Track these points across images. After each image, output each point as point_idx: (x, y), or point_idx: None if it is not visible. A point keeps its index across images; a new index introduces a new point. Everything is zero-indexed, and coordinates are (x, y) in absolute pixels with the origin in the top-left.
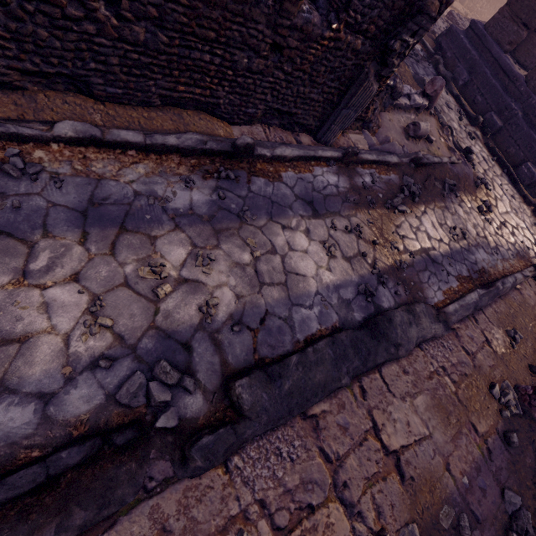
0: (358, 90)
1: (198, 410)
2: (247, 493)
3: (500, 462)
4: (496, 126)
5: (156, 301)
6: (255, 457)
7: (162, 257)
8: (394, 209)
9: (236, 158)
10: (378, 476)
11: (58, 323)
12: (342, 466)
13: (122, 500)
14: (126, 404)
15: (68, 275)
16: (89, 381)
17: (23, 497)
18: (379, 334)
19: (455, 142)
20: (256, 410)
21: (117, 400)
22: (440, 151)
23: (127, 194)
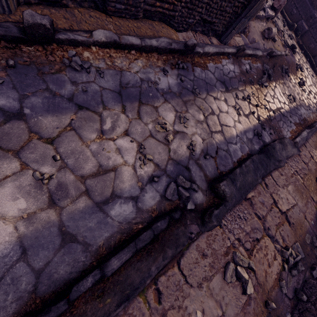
0: (255, 3)
1: (201, 200)
2: (231, 236)
3: None
4: (304, 30)
5: (167, 144)
6: (230, 220)
7: (163, 119)
8: (261, 85)
9: (185, 55)
10: (280, 224)
11: (126, 159)
12: (266, 220)
13: (183, 244)
14: (170, 199)
15: (122, 132)
16: (150, 189)
17: (147, 245)
18: (270, 156)
19: (285, 41)
20: (231, 197)
21: (165, 198)
22: (279, 47)
23: (137, 80)
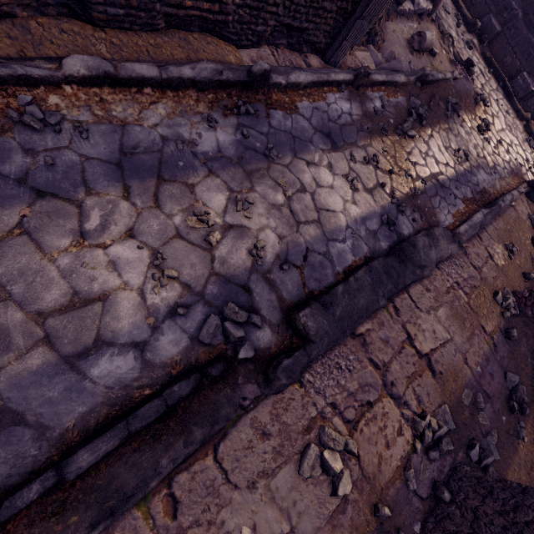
0: None
1: (268, 341)
2: (320, 400)
3: (503, 353)
4: (494, 32)
5: (209, 249)
6: (321, 372)
7: (203, 205)
8: (404, 135)
9: (252, 89)
10: (415, 375)
11: (128, 279)
12: (388, 370)
13: (227, 417)
14: (209, 344)
15: (122, 232)
16: (172, 328)
17: (153, 425)
18: (406, 259)
19: (455, 54)
20: (320, 335)
21: (200, 341)
22: (442, 65)
23: (155, 140)
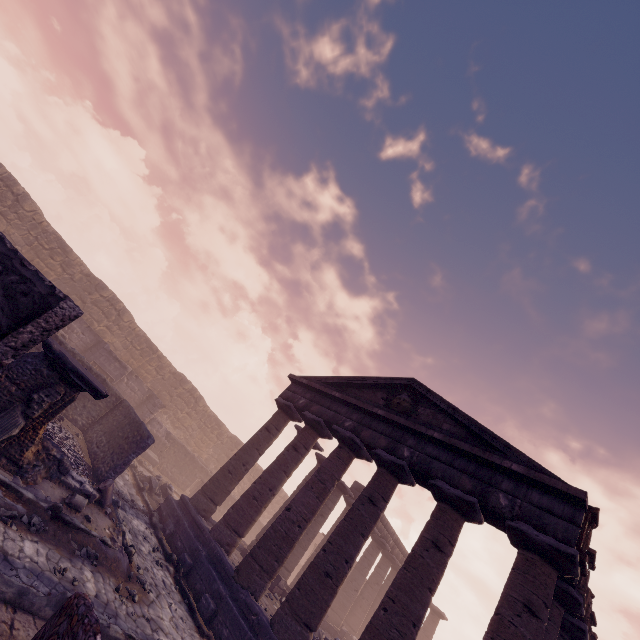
0: (6, 415)
1: None
2: None
3: None
4: (187, 563)
5: None
6: None
7: None
8: None
9: None
10: None
11: None
12: None
13: None
14: None
15: None
16: None
17: None
18: None
19: (124, 542)
20: None
21: None
22: (97, 531)
23: None
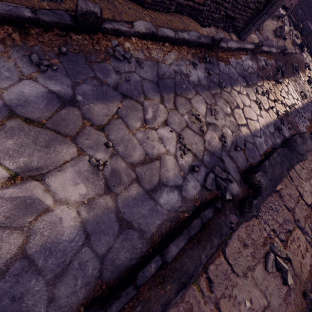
0: None
1: (237, 190)
2: (267, 227)
3: None
4: (309, 30)
5: (202, 135)
6: (264, 211)
7: (196, 110)
8: (276, 82)
9: (210, 49)
10: (307, 216)
11: (168, 149)
12: (295, 212)
13: (225, 233)
14: (210, 189)
15: (162, 122)
16: (191, 178)
17: (197, 234)
18: (293, 149)
19: (293, 40)
20: (266, 188)
21: (205, 188)
22: (289, 45)
23: (171, 72)
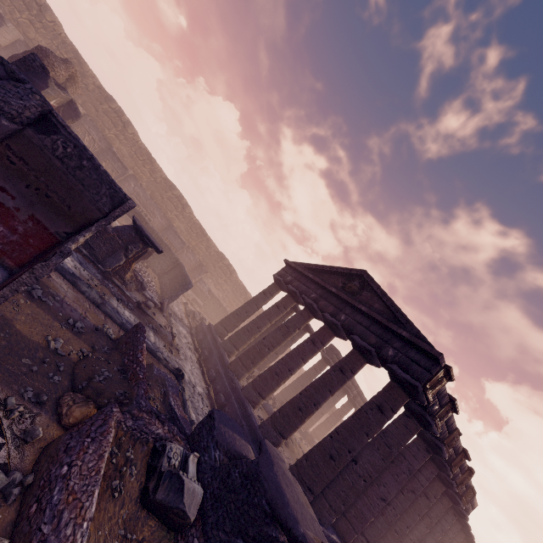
0: (118, 254)
1: None
2: None
3: (87, 323)
4: (205, 354)
5: None
6: None
7: None
8: (115, 297)
9: None
10: None
11: None
12: None
13: None
14: None
15: None
16: None
17: None
18: (74, 276)
19: (172, 331)
20: None
21: None
22: (158, 320)
23: None
